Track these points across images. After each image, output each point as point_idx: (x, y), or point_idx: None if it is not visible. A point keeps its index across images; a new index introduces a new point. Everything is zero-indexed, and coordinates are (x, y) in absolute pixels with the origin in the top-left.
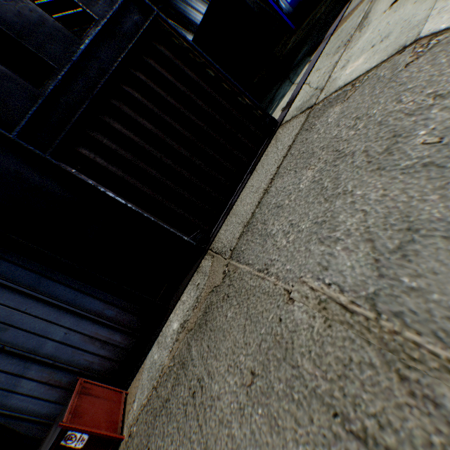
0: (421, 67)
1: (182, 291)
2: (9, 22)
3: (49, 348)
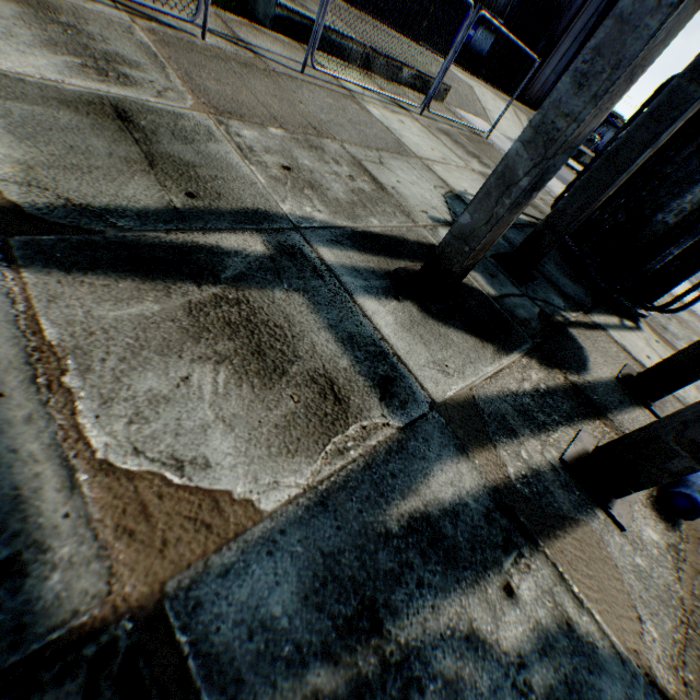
0: (467, 88)
1: None
2: None
3: None
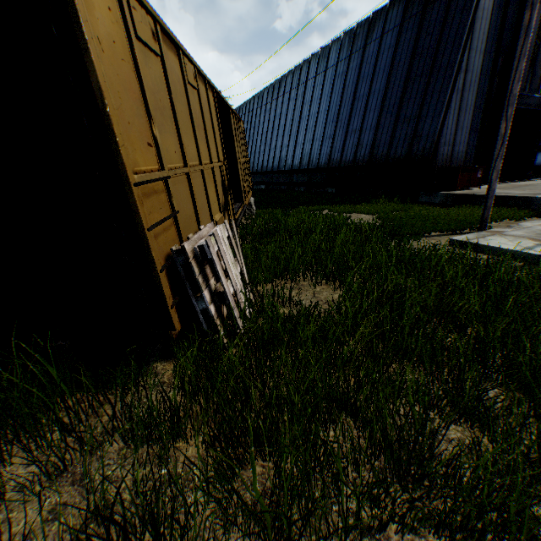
0: None
1: (482, 185)
2: (535, 70)
3: (456, 149)
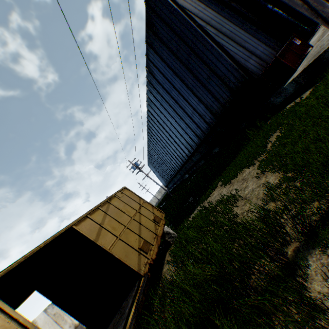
0: None
1: (308, 42)
2: None
3: (258, 53)
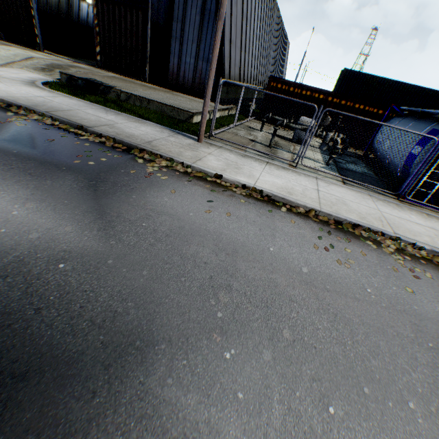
0: None
1: None
2: None
3: None
